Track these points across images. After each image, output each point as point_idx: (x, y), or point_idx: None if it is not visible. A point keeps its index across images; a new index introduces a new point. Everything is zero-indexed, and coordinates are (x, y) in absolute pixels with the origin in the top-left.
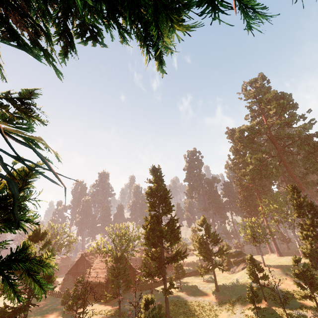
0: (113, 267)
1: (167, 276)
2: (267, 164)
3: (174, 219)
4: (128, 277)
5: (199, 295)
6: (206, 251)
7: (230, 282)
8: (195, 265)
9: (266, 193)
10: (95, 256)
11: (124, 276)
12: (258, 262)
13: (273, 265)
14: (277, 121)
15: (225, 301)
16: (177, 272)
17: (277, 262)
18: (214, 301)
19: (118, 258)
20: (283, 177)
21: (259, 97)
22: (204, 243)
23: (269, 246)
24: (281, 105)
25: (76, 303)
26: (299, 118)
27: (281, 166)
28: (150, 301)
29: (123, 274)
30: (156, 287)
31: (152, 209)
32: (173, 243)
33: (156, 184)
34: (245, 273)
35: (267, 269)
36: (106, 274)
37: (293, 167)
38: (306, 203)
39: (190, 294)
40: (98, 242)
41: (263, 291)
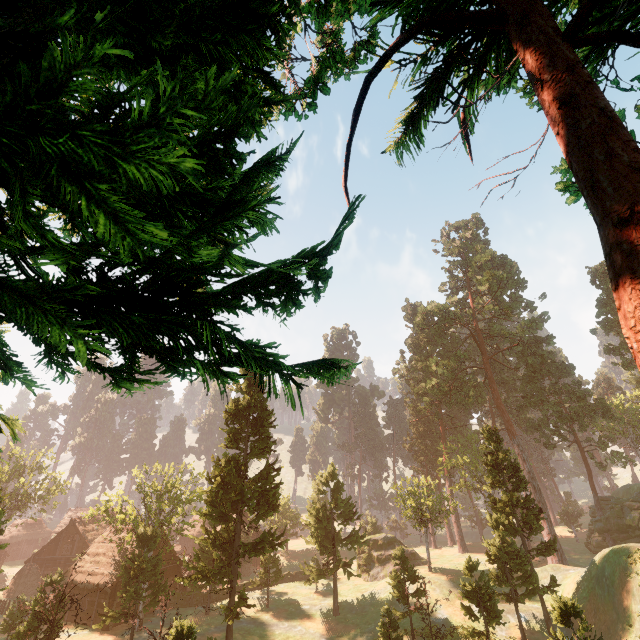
0: (132, 555)
1: (248, 577)
2: (463, 379)
3: (271, 468)
4: (162, 577)
5: (301, 621)
6: (327, 534)
7: (364, 599)
8: (308, 559)
9: (457, 430)
10: (101, 526)
11: (152, 576)
12: (421, 562)
13: (445, 568)
14: (489, 305)
15: (344, 636)
16: (265, 571)
17: (455, 564)
18: (324, 635)
19: (145, 538)
20: (489, 406)
21: (467, 257)
22: (327, 519)
23: (450, 531)
24: (499, 279)
25: (35, 630)
26: (525, 307)
27: (488, 386)
28: (187, 633)
29: (151, 571)
30: (220, 602)
31: (231, 446)
32: (261, 515)
33: (249, 397)
34: (387, 582)
35: (432, 577)
36: (117, 567)
37: (508, 390)
38: (508, 464)
39: (282, 619)
40: (110, 500)
41: (411, 620)
